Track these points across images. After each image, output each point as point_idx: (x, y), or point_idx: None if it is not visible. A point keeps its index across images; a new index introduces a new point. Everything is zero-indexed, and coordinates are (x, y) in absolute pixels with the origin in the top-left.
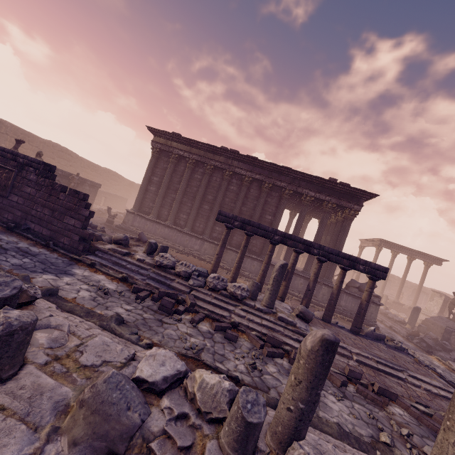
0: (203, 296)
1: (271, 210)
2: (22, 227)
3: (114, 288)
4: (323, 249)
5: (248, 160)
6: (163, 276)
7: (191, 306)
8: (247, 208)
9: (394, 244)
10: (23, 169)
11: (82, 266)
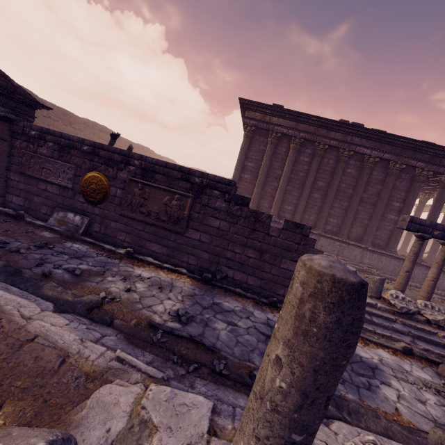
0: None
1: (399, 196)
2: (217, 276)
3: (432, 380)
4: None
5: (375, 135)
6: (420, 329)
7: None
8: (368, 195)
9: None
10: (201, 193)
11: None
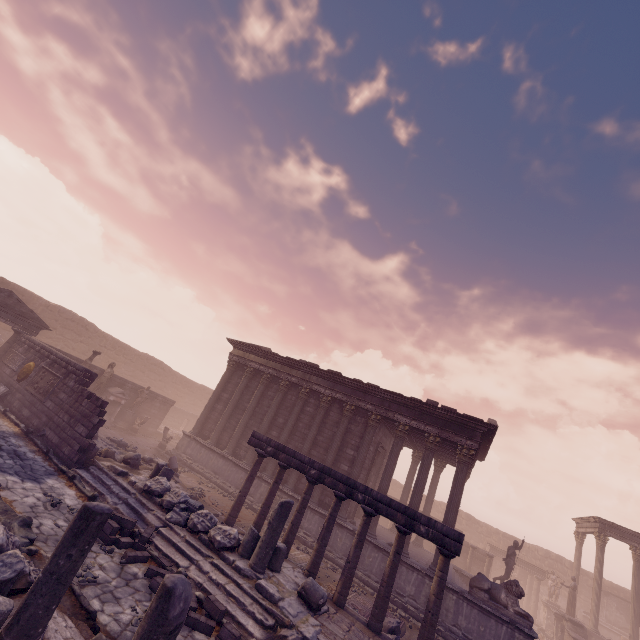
0: (173, 535)
1: (354, 442)
2: (39, 433)
3: (70, 504)
4: (370, 494)
5: (328, 375)
6: (143, 503)
7: (141, 541)
8: (323, 437)
9: (628, 531)
10: (68, 376)
11: (63, 478)
